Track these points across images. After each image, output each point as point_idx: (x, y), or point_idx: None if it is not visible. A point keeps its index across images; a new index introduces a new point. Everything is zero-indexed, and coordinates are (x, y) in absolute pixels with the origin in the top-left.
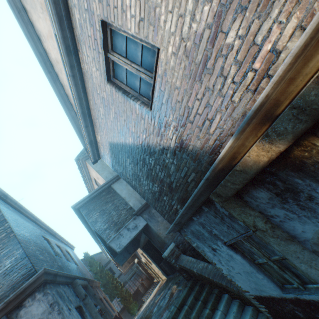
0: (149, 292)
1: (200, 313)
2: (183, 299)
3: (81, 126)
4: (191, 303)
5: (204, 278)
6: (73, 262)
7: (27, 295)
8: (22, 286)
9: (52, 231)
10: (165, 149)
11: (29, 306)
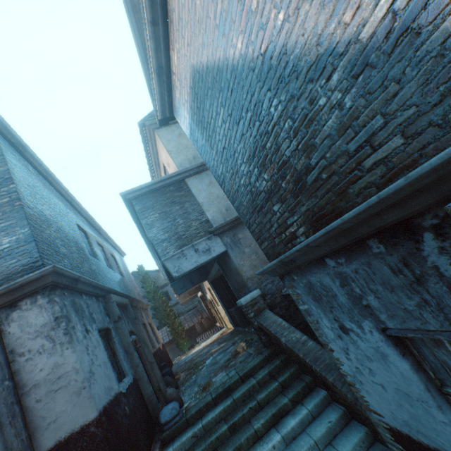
0: (206, 334)
1: (273, 398)
2: (252, 369)
3: (144, 23)
4: (262, 379)
5: (295, 356)
6: (117, 271)
7: (25, 295)
8: (17, 281)
9: (96, 224)
10: (332, 56)
11: (25, 310)
